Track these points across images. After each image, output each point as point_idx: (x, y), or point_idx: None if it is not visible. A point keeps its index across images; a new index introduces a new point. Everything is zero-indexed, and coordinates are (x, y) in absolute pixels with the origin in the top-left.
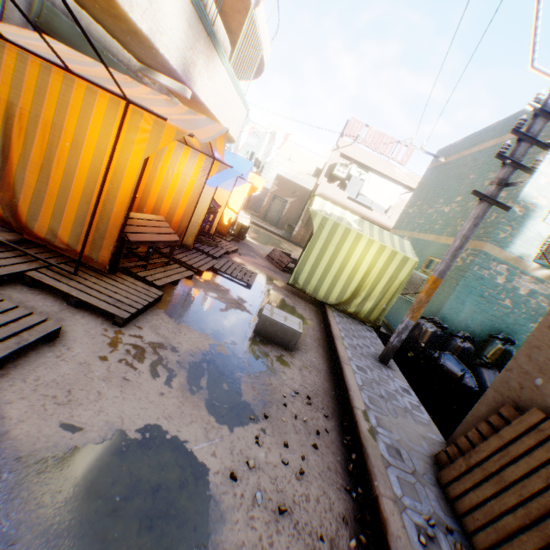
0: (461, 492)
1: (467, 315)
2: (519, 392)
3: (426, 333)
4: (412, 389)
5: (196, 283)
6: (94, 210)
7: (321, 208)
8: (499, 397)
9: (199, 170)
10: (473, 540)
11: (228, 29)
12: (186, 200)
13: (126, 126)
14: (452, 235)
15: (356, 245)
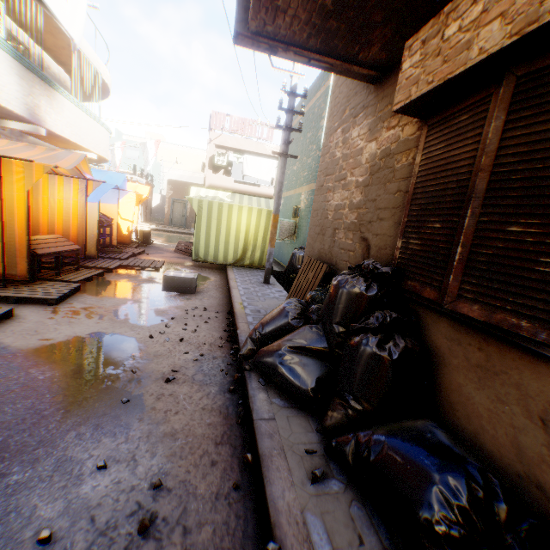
0: None
1: None
2: (309, 255)
3: (299, 258)
4: (285, 290)
5: (109, 277)
6: (3, 235)
7: (197, 194)
8: None
9: (78, 192)
10: None
11: (59, 62)
12: (77, 219)
13: (4, 173)
14: (300, 185)
15: (231, 213)
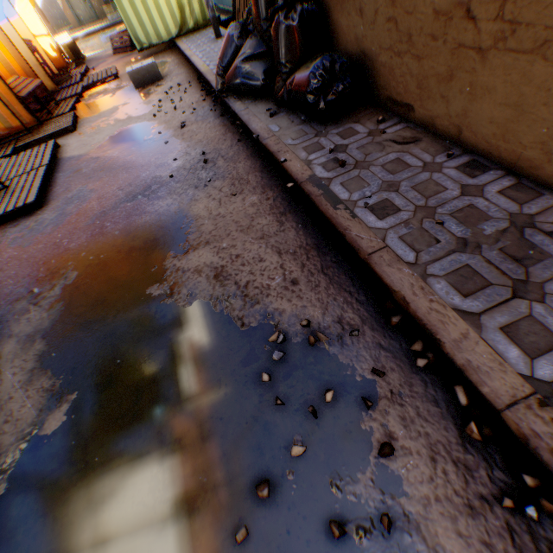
0: None
1: None
2: None
3: None
4: None
5: (86, 101)
6: None
7: None
8: None
9: None
10: None
11: None
12: (9, 54)
13: None
14: None
15: None
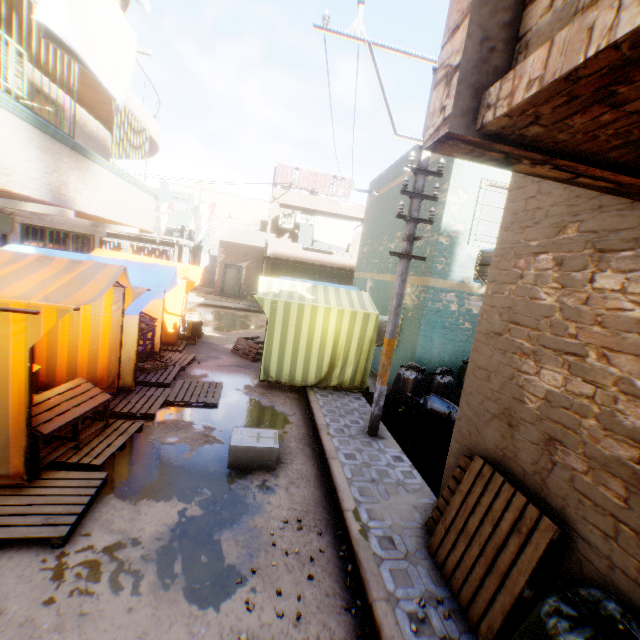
0: (446, 556)
1: (440, 349)
2: (470, 438)
3: (409, 382)
4: (404, 453)
5: (149, 433)
6: None
7: (268, 289)
8: (460, 447)
9: (112, 304)
10: (460, 599)
11: (98, 118)
12: (108, 341)
13: None
14: None
15: (315, 318)
